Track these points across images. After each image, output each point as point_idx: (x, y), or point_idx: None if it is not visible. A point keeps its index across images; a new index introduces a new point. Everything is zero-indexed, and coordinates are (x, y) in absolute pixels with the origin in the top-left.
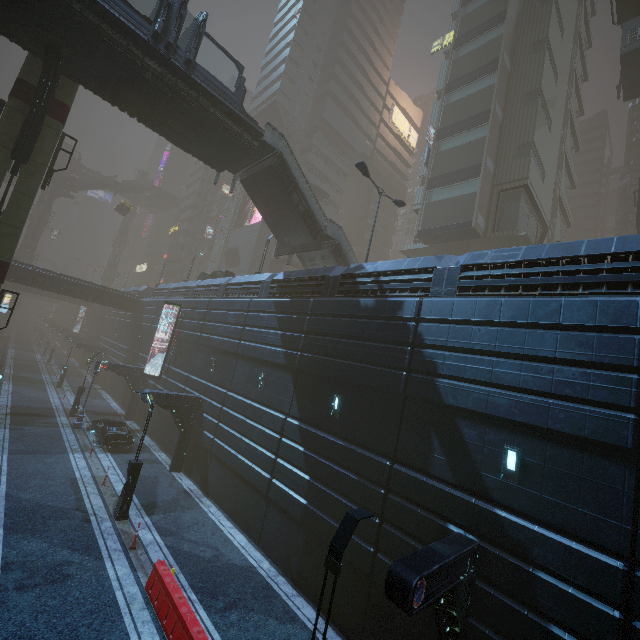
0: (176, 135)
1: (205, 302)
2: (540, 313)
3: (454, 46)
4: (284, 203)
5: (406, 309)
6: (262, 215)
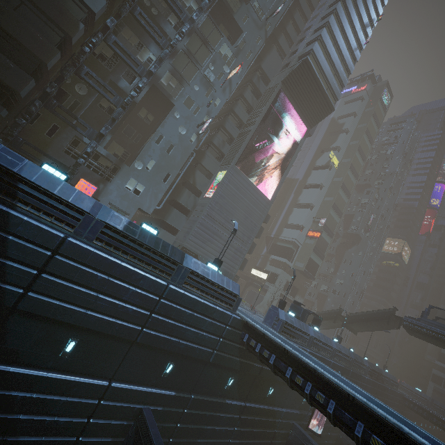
0: (438, 342)
1: (349, 372)
2: (395, 393)
3: (341, 185)
4: (377, 327)
5: (388, 390)
6: (368, 322)
